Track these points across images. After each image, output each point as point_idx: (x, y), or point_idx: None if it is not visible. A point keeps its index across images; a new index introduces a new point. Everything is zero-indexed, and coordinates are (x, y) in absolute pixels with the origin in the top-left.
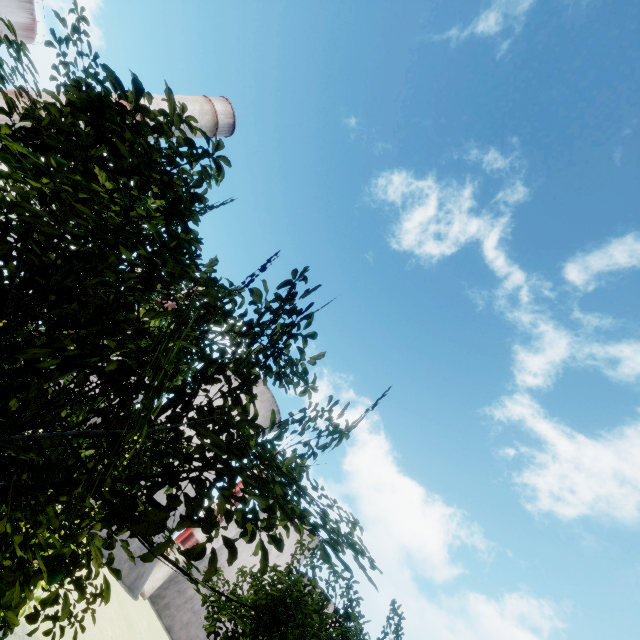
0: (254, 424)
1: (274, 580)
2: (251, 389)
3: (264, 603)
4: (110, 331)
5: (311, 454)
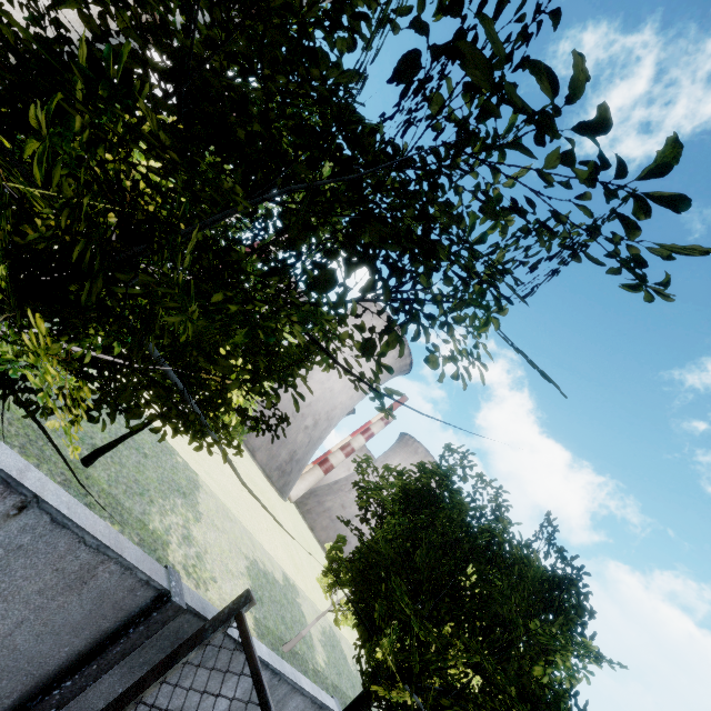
0: (453, 218)
1: (425, 468)
2: (450, 176)
3: (413, 488)
4: (293, 93)
5: (518, 265)
